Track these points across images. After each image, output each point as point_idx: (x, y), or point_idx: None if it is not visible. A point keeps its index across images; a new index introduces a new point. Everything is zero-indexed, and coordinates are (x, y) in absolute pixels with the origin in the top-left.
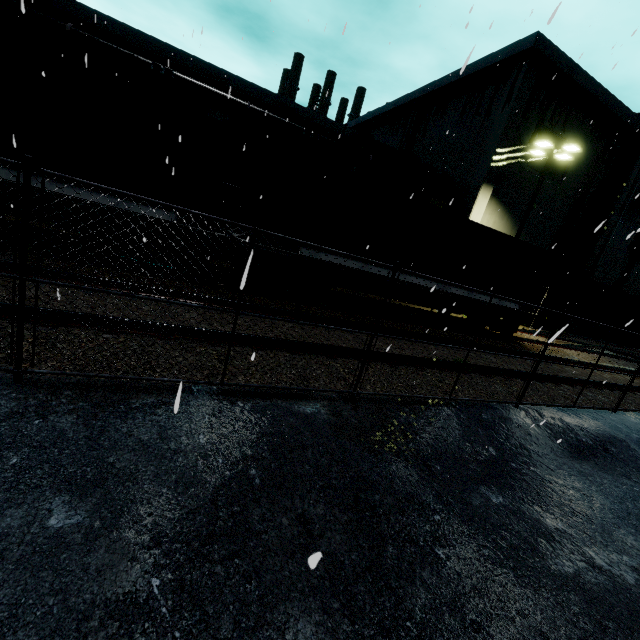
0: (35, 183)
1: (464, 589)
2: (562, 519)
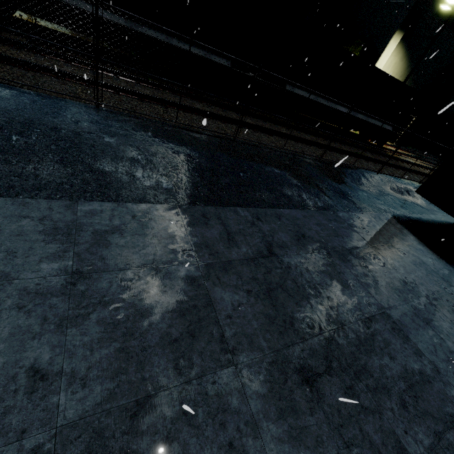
0: (172, 42)
1: (355, 204)
2: (383, 202)
